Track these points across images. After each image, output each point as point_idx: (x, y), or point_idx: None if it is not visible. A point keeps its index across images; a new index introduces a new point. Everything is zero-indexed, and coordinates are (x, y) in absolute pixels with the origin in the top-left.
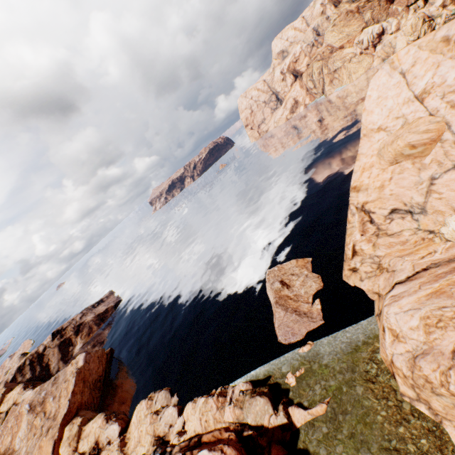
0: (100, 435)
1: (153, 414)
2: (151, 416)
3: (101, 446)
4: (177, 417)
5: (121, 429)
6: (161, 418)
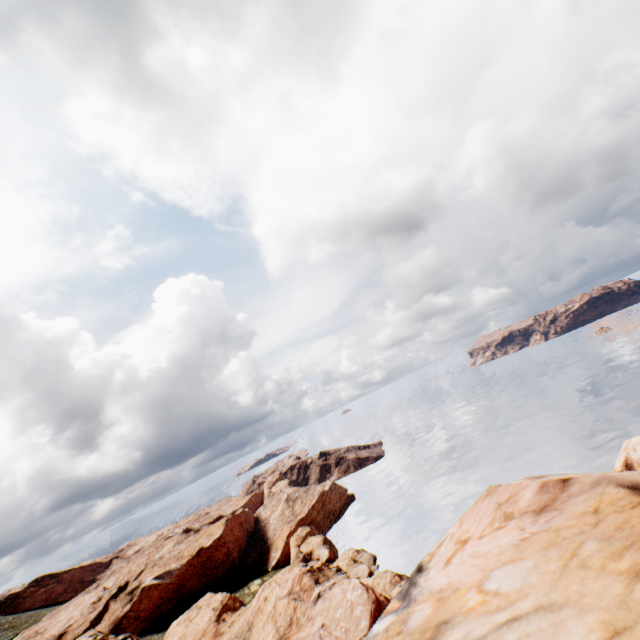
0: (315, 549)
1: (351, 559)
2: (349, 559)
3: (312, 557)
4: (366, 576)
5: (329, 558)
6: (355, 566)
